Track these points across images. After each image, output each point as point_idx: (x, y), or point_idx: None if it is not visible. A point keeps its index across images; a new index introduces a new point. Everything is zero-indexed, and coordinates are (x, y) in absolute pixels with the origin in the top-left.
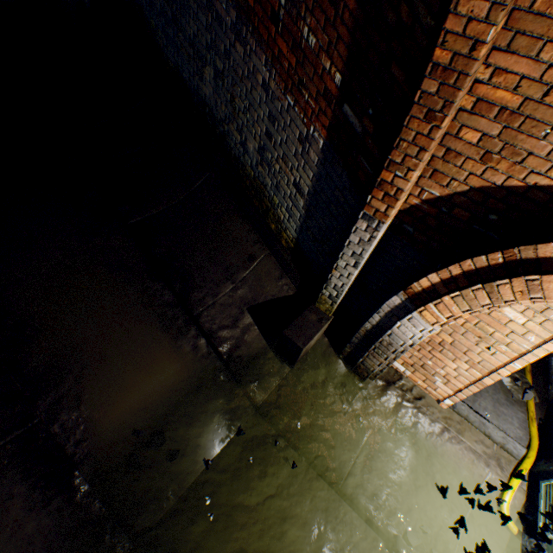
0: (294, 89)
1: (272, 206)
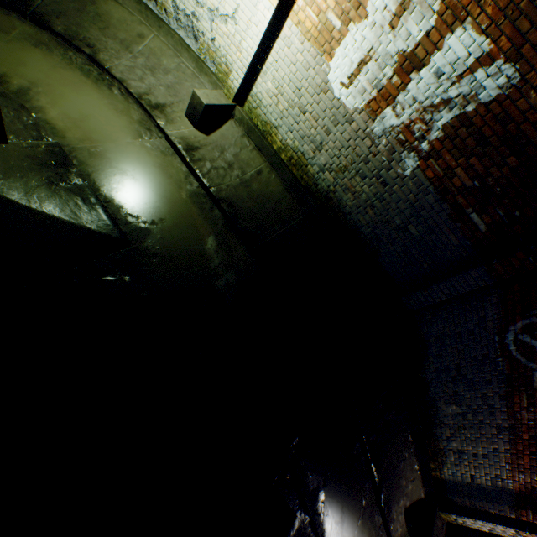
0: (514, 467)
1: (442, 462)
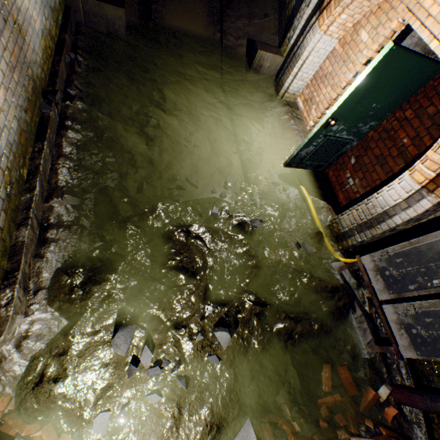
0: None
1: None
